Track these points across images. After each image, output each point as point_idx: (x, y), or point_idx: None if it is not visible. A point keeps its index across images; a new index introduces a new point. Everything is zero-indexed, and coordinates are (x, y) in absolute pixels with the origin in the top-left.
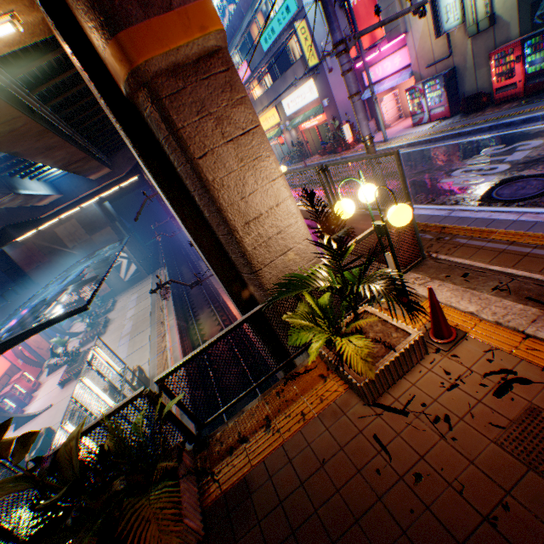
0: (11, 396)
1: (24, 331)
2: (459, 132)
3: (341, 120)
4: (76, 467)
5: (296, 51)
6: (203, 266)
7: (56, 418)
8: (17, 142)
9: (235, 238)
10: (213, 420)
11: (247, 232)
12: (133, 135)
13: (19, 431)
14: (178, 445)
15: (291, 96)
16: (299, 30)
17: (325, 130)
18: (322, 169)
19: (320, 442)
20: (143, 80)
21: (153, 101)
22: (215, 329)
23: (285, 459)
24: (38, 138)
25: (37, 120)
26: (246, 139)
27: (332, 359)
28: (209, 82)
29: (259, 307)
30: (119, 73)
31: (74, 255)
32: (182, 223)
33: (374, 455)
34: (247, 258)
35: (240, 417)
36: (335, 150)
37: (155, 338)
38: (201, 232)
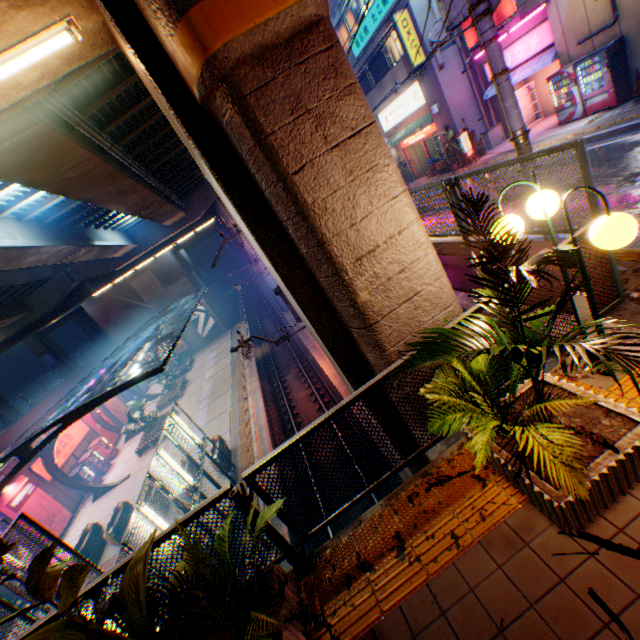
0: (90, 463)
1: (99, 395)
2: (636, 122)
3: (456, 129)
4: (143, 604)
5: (395, 51)
6: (288, 318)
7: (134, 491)
8: (89, 187)
9: (341, 280)
10: (319, 530)
11: (359, 271)
12: (208, 153)
13: (97, 502)
14: (278, 576)
15: (390, 107)
16: (400, 23)
17: (433, 145)
18: (450, 184)
19: (490, 588)
20: (220, 72)
21: (234, 101)
22: (304, 393)
23: (434, 609)
24: (110, 182)
25: (108, 161)
26: (357, 143)
27: (499, 456)
28: (306, 68)
29: (381, 375)
30: (190, 68)
31: (150, 309)
32: (271, 265)
33: (597, 629)
34: (359, 308)
35: (357, 530)
36: (448, 167)
37: (236, 403)
38: (295, 275)
